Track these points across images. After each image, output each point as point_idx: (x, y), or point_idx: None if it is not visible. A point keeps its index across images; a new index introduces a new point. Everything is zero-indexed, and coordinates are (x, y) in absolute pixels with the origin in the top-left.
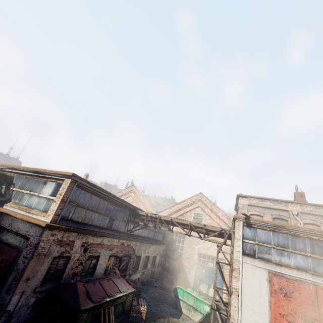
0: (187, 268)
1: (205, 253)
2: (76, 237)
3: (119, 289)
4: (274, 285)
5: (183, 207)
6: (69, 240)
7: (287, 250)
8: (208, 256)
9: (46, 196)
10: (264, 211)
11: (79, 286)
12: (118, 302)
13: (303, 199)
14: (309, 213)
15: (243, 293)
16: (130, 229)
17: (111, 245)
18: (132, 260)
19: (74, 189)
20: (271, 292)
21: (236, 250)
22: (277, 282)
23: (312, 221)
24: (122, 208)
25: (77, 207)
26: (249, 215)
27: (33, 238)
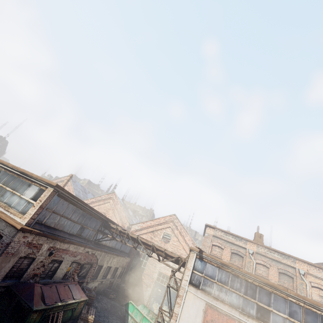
0: (145, 284)
1: (165, 273)
2: (45, 241)
3: (73, 296)
4: (207, 316)
5: (155, 224)
6: (38, 244)
7: (226, 287)
8: (167, 277)
9: (27, 198)
10: (225, 244)
11: (37, 287)
12: (69, 308)
13: (261, 240)
14: (263, 255)
15: (181, 319)
16: (99, 239)
17: (76, 251)
18: (94, 268)
19: (55, 197)
20: (204, 322)
21: (185, 279)
22: (211, 314)
23: (263, 262)
24: (96, 218)
25: (53, 213)
26: (212, 245)
27: (6, 238)
